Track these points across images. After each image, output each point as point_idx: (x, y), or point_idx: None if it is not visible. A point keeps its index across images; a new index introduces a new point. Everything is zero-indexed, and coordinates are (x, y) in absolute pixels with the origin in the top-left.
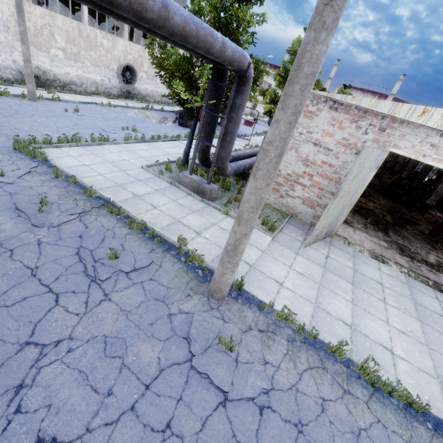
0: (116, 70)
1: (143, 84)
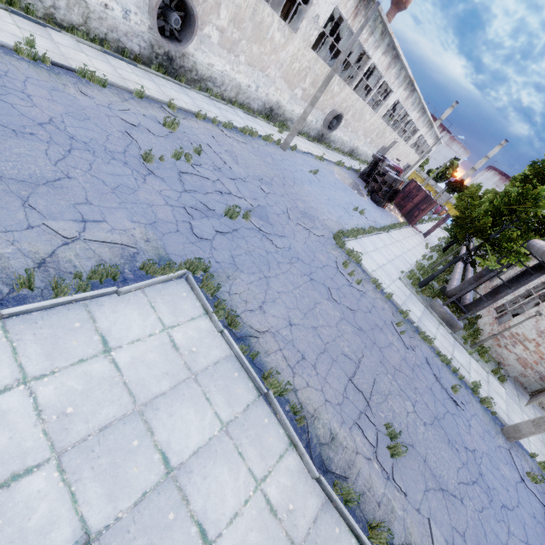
0: (327, 114)
1: (337, 130)
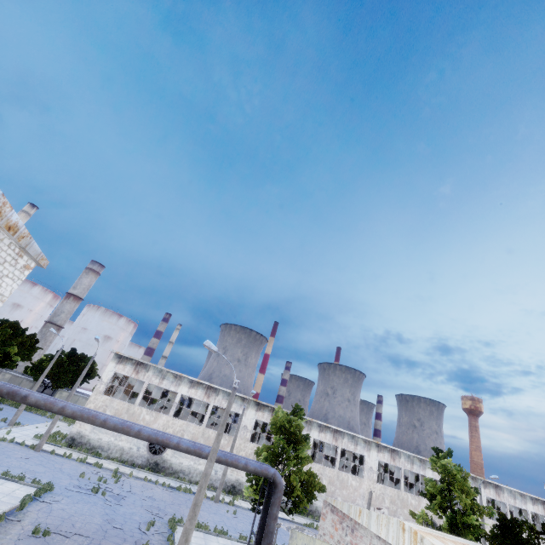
0: None
1: (321, 500)
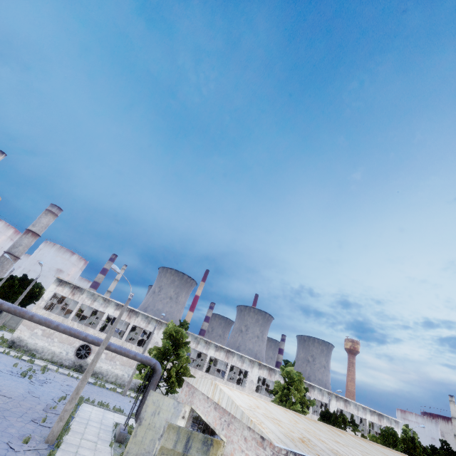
0: None
1: None
